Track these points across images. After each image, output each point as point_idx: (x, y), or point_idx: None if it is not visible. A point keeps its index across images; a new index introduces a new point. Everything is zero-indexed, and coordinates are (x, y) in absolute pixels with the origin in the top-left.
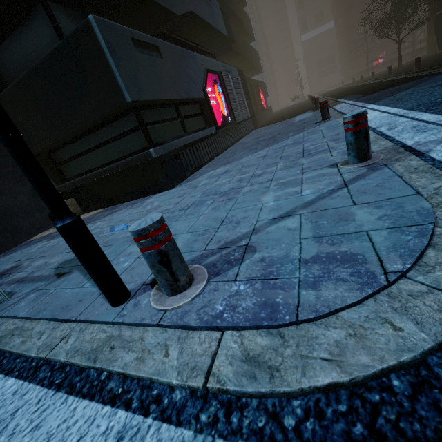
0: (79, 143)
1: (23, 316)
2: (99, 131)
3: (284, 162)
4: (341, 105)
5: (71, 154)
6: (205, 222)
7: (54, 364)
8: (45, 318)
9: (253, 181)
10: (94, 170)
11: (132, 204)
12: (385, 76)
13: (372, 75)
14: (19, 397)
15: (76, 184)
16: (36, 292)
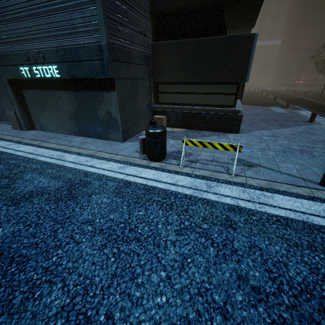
0: (184, 86)
1: (266, 179)
2: (204, 85)
3: (321, 144)
4: (305, 112)
5: (173, 90)
6: (316, 164)
7: (320, 199)
8: (285, 183)
9: (314, 150)
10: (184, 105)
11: (216, 135)
12: (316, 98)
13: (305, 93)
14: (321, 205)
15: (173, 109)
16: (248, 170)
